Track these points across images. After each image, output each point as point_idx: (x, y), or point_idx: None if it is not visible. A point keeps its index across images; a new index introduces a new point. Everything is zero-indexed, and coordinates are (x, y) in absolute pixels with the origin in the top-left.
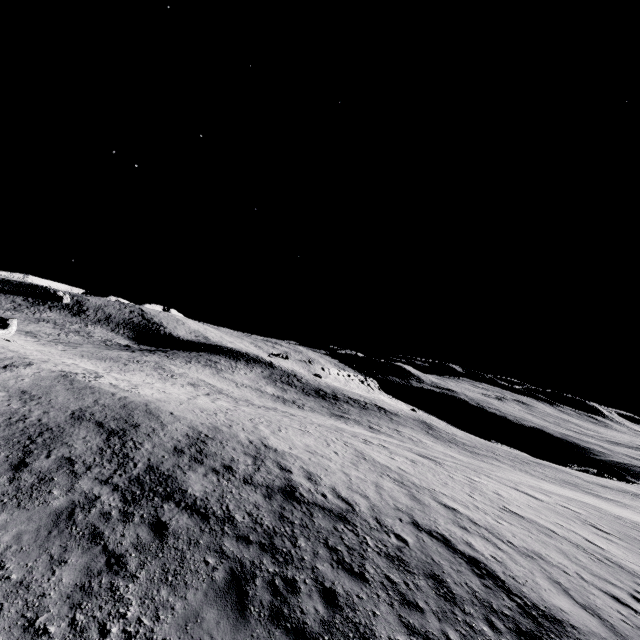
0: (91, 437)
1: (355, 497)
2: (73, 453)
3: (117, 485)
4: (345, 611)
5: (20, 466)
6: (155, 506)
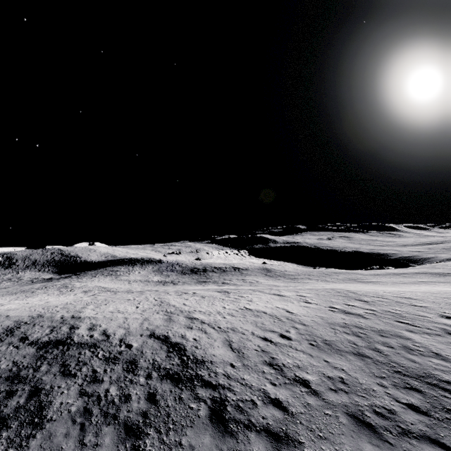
0: None
1: (118, 331)
2: None
3: None
4: (40, 397)
5: None
6: None
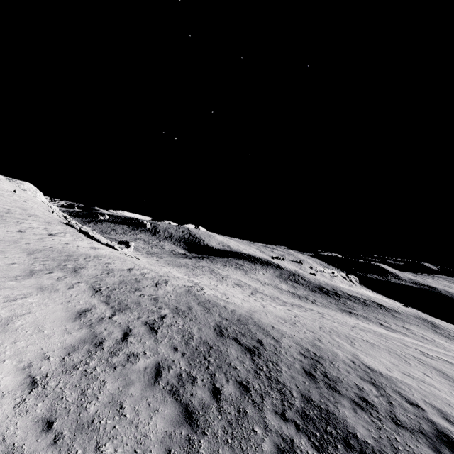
0: (241, 357)
1: None
2: (241, 377)
3: (295, 422)
4: None
5: (216, 393)
6: None
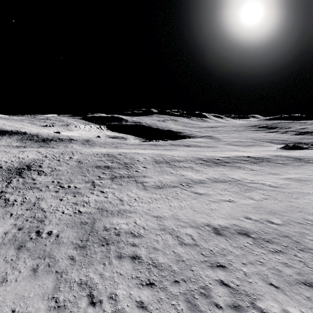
0: None
1: None
2: None
3: None
4: None
5: None
6: None
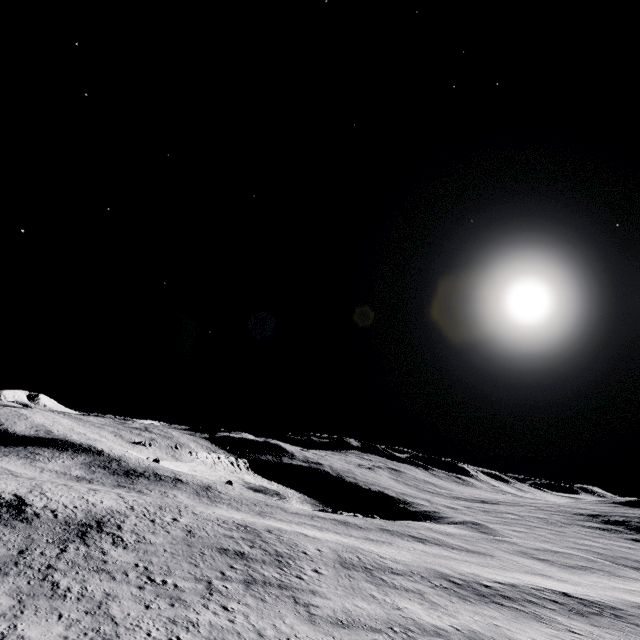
0: None
1: None
2: None
3: None
4: None
5: None
6: None
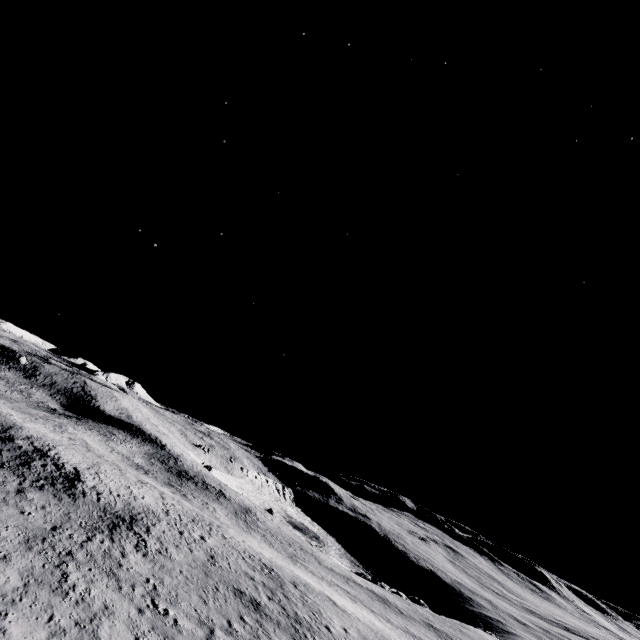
0: None
1: (65, 460)
2: None
3: (0, 435)
4: (31, 460)
5: None
6: (6, 440)
